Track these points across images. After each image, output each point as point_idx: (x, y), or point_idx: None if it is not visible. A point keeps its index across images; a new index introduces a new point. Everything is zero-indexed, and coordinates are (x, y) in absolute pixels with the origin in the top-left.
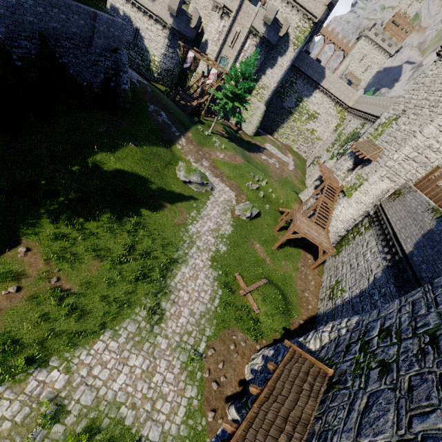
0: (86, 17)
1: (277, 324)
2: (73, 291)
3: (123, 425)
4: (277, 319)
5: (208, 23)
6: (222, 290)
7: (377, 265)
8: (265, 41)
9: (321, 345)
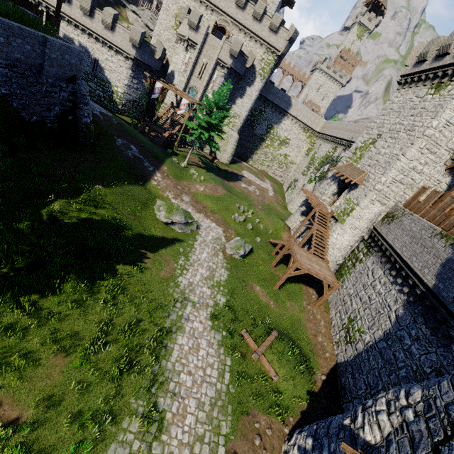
0: (33, 42)
1: (300, 389)
2: (23, 419)
3: None
4: (298, 382)
5: (172, 55)
6: (230, 358)
7: (394, 299)
8: (233, 72)
9: (383, 436)
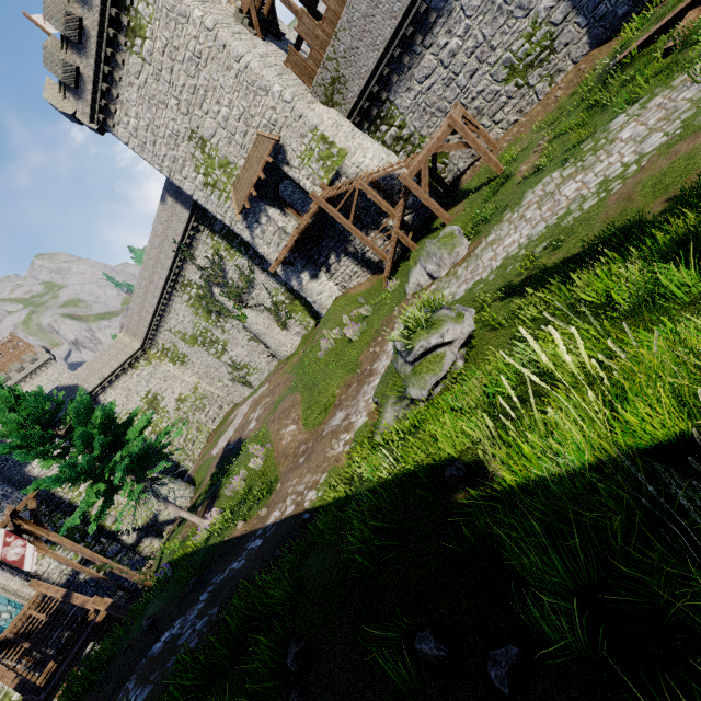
0: None
1: None
2: None
3: None
4: None
5: None
6: None
7: None
8: None
9: None
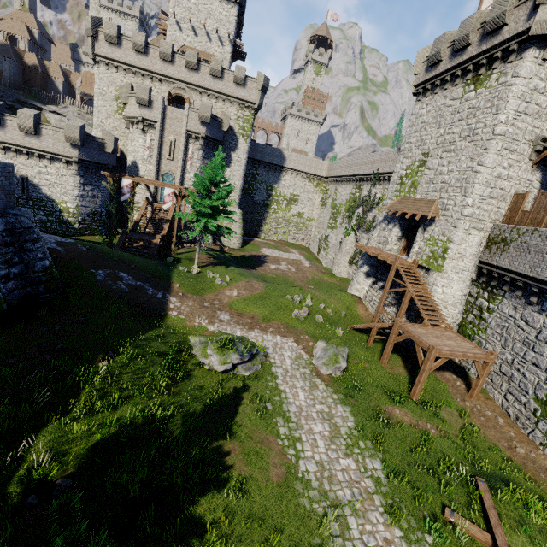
0: None
1: None
2: None
3: None
4: None
5: (126, 144)
6: None
7: None
8: (210, 141)
9: None
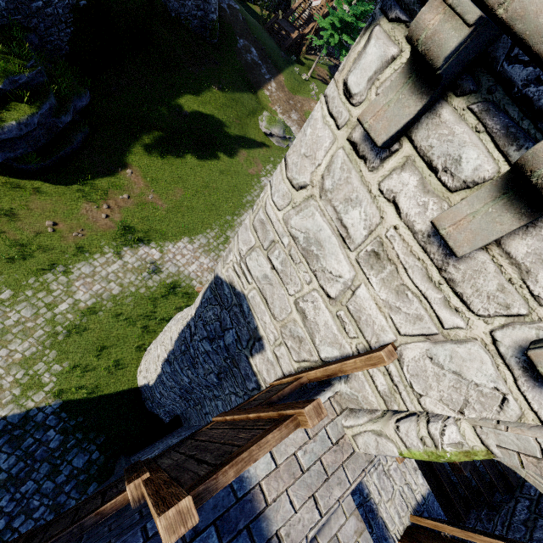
0: None
1: None
2: (164, 207)
3: (193, 289)
4: None
5: None
6: None
7: None
8: None
9: None
